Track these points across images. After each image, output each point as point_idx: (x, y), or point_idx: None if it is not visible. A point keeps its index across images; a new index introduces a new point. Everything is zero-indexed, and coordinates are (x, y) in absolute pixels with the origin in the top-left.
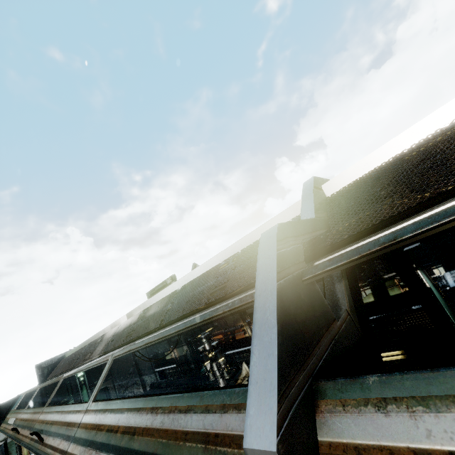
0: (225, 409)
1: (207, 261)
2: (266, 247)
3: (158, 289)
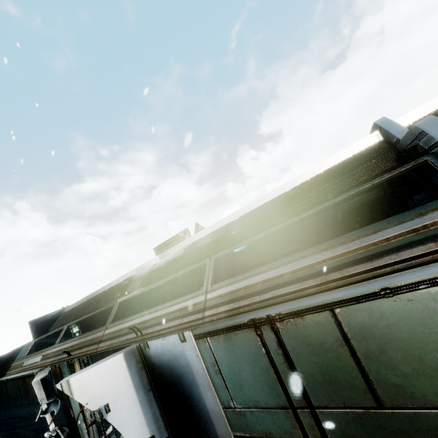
0: (423, 214)
1: (266, 194)
2: (433, 125)
3: (168, 243)
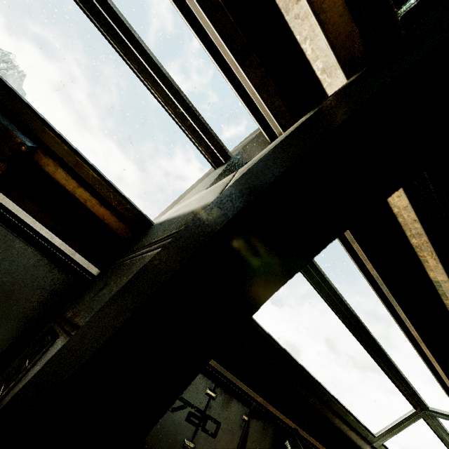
0: None
1: None
2: None
3: None
